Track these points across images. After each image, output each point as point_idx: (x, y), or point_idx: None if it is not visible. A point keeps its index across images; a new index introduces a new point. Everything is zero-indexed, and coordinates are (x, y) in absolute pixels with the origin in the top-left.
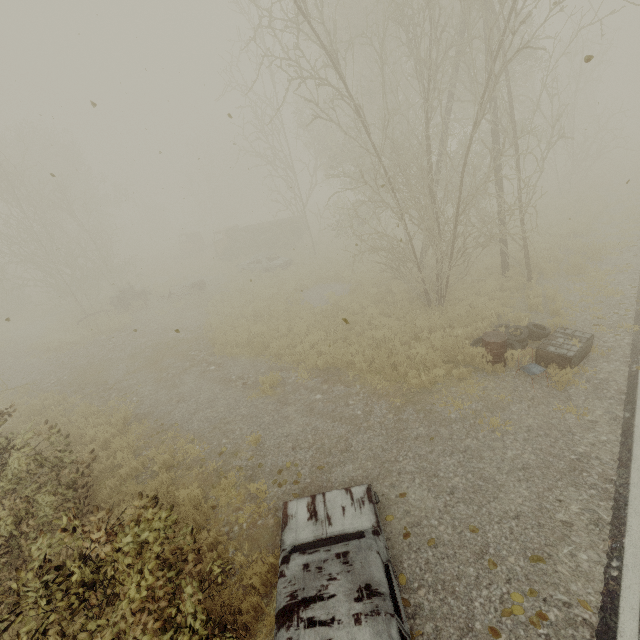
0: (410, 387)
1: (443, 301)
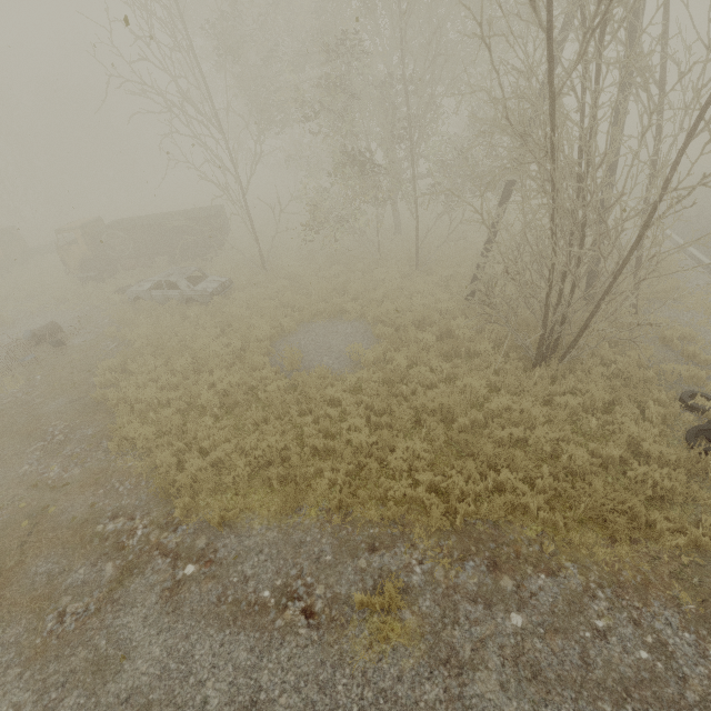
0: (668, 551)
1: (568, 355)
